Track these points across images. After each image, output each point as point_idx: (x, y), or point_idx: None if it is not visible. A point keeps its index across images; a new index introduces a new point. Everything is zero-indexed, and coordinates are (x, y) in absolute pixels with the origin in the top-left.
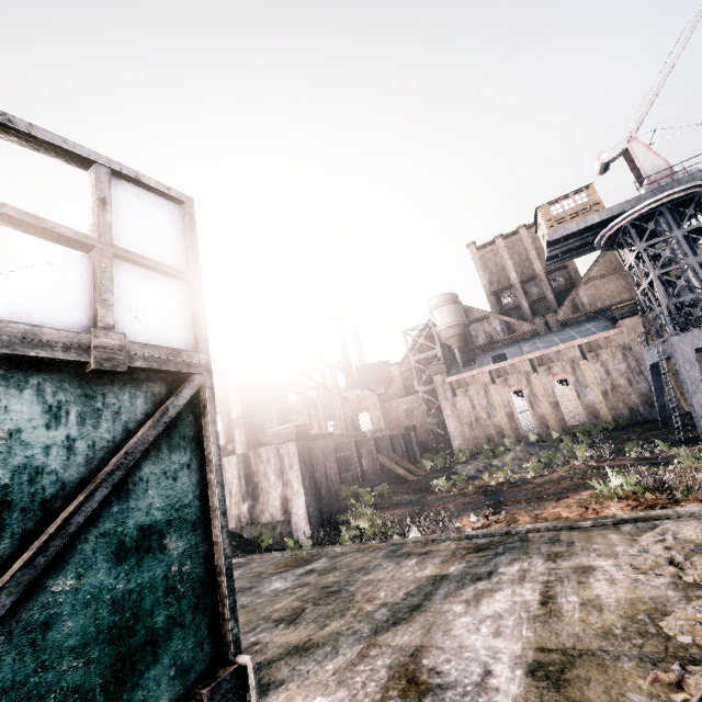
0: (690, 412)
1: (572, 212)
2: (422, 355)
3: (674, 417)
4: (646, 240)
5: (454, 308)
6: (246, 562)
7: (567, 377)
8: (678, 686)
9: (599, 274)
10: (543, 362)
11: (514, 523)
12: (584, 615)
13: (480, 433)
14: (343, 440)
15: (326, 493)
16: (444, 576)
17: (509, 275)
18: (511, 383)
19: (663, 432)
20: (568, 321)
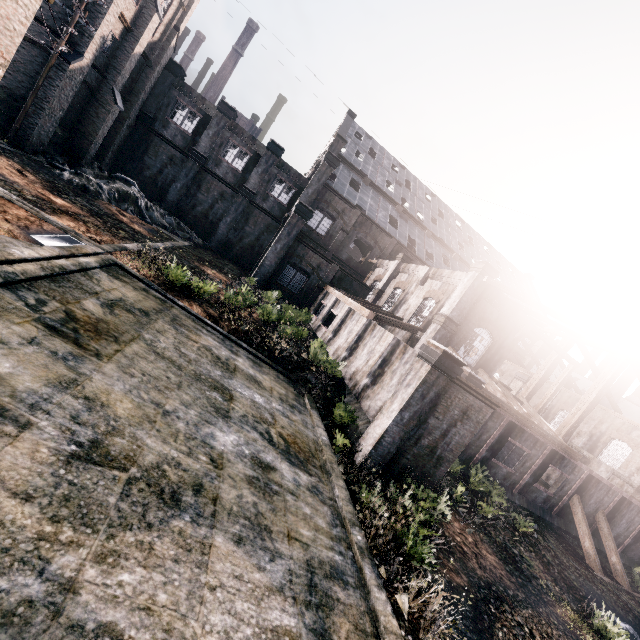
0: None
1: None
2: None
3: None
4: None
5: None
6: (306, 411)
7: None
8: None
9: None
10: None
11: None
12: None
13: None
14: (535, 434)
15: (427, 446)
16: None
17: None
18: None
19: None
20: None
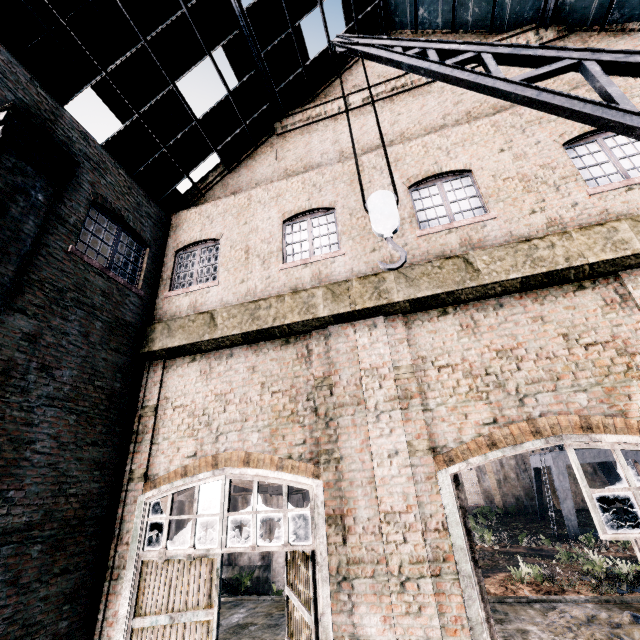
0: (559, 510)
1: None
2: None
3: (550, 515)
4: None
5: None
6: (237, 601)
7: None
8: None
9: None
10: None
11: None
12: None
13: None
14: None
15: None
16: None
17: None
18: None
19: (541, 525)
20: None
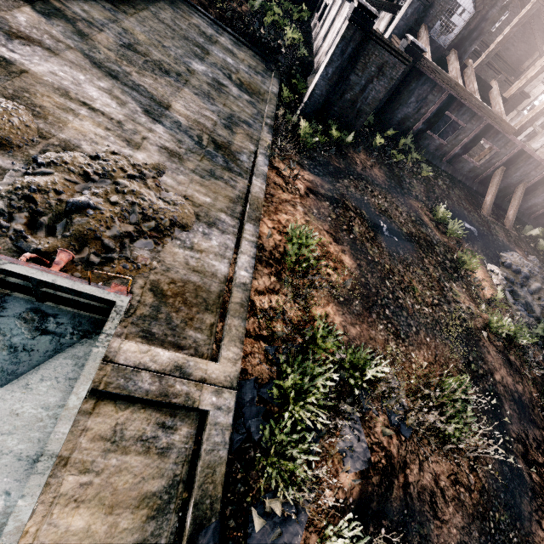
0: None
1: None
2: None
3: None
4: None
5: None
6: (269, 78)
7: None
8: None
9: None
10: None
11: (278, 188)
12: (55, 101)
13: None
14: (473, 107)
15: (349, 100)
16: (165, 108)
17: None
18: None
19: None
20: None
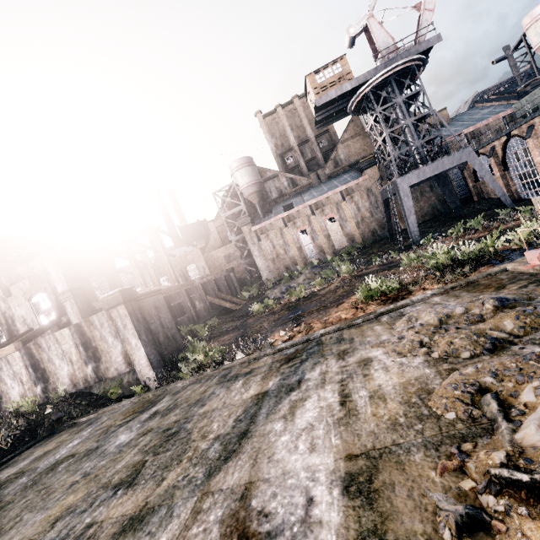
0: (404, 229)
1: (331, 80)
2: (231, 212)
3: (398, 234)
4: (380, 107)
5: (251, 170)
6: (97, 417)
7: (334, 216)
8: (461, 471)
9: (350, 136)
10: (318, 207)
11: (311, 331)
12: (374, 409)
13: (281, 265)
14: (175, 291)
15: (164, 339)
16: (265, 393)
17: (289, 140)
18: (298, 225)
19: (391, 245)
20: (332, 174)
